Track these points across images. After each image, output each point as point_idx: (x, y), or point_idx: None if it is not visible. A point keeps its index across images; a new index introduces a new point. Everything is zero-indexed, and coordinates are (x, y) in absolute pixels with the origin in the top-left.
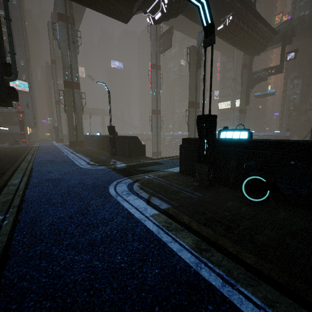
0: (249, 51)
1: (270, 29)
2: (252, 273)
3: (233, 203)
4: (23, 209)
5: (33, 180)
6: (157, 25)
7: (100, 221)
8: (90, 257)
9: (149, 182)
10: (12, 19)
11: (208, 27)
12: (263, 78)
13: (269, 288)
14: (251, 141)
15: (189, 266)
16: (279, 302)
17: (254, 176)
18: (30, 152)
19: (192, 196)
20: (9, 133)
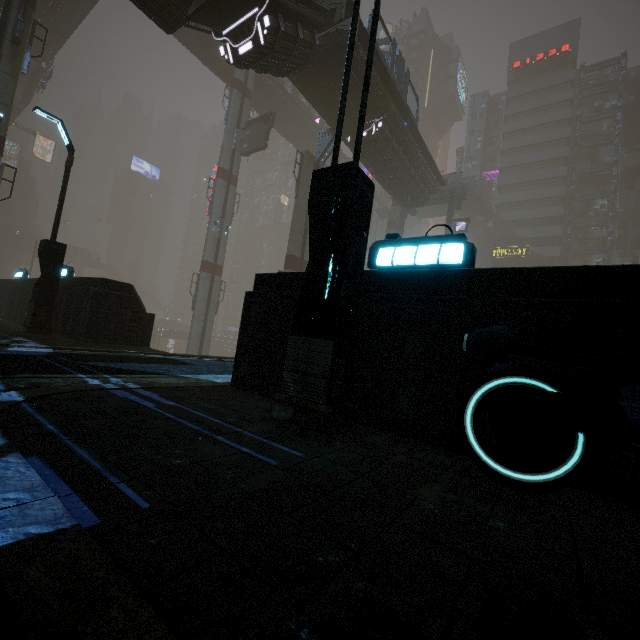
0: (402, 199)
1: (436, 173)
2: None
3: (438, 491)
4: None
5: None
6: (244, 102)
7: None
8: None
9: (86, 395)
10: None
11: None
12: None
13: None
14: (475, 270)
15: None
16: None
17: (511, 375)
18: None
19: (259, 456)
20: None
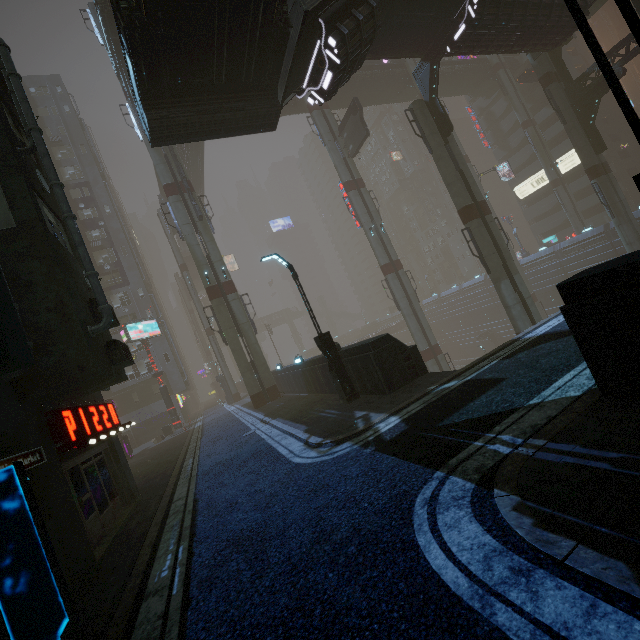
0: (547, 42)
1: None
2: None
3: None
4: None
5: (200, 552)
6: (325, 115)
7: None
8: None
9: (537, 472)
10: (112, 235)
11: None
12: None
13: None
14: None
15: None
16: None
17: None
18: (190, 448)
19: None
20: (152, 418)
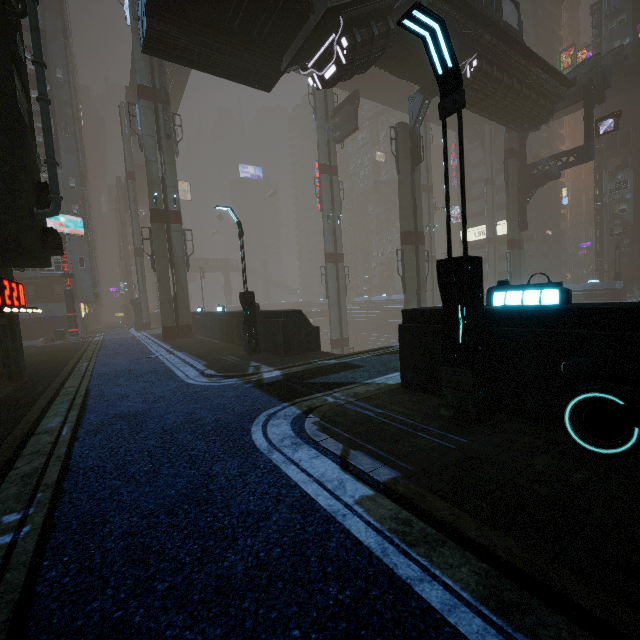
0: (517, 124)
1: (558, 78)
2: None
3: (547, 459)
4: (65, 492)
5: (89, 417)
6: (326, 91)
7: (239, 521)
8: (224, 632)
9: (338, 411)
10: (56, 106)
11: (447, 76)
12: (551, 175)
13: None
14: (569, 309)
15: None
16: None
17: (593, 392)
18: (86, 355)
19: (444, 444)
20: (45, 318)
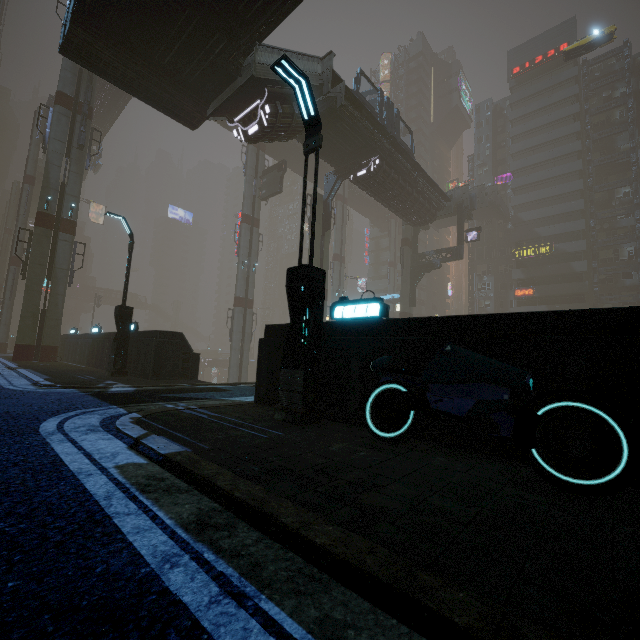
0: (410, 219)
1: (439, 192)
2: (320, 568)
3: (344, 444)
4: None
5: None
6: (259, 154)
7: None
8: None
9: (170, 413)
10: None
11: (311, 122)
12: (434, 264)
13: (350, 596)
14: (386, 320)
15: (139, 563)
16: (357, 626)
17: (388, 383)
18: None
19: (259, 434)
20: None
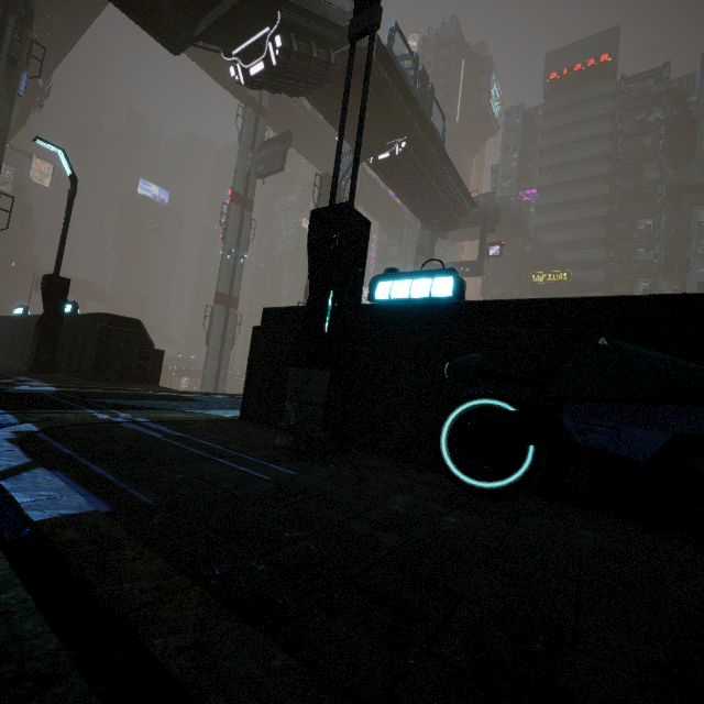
0: (430, 223)
1: (466, 195)
2: None
3: (409, 498)
4: None
5: None
6: (258, 121)
7: None
8: None
9: (97, 427)
10: None
11: None
12: None
13: None
14: (463, 303)
15: None
16: None
17: (481, 398)
18: None
19: (254, 473)
20: None
